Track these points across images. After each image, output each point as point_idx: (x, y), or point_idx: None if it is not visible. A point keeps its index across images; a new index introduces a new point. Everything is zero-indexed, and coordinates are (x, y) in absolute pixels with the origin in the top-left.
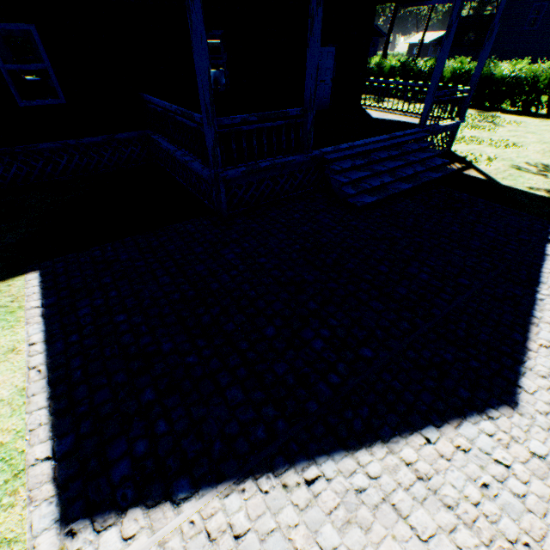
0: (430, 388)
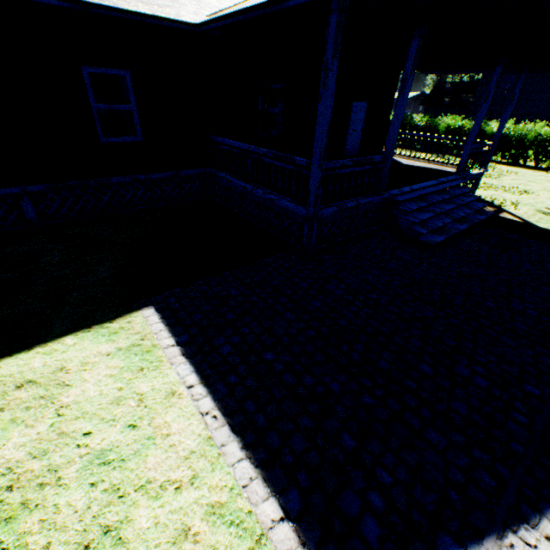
0: None
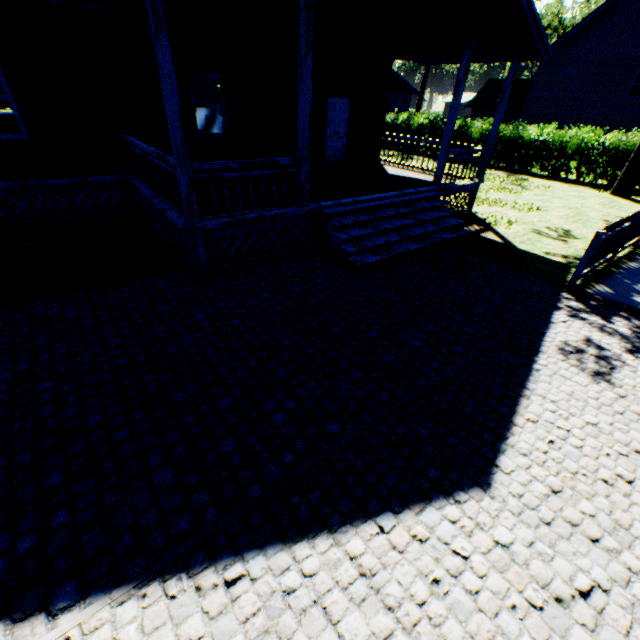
0: (397, 468)
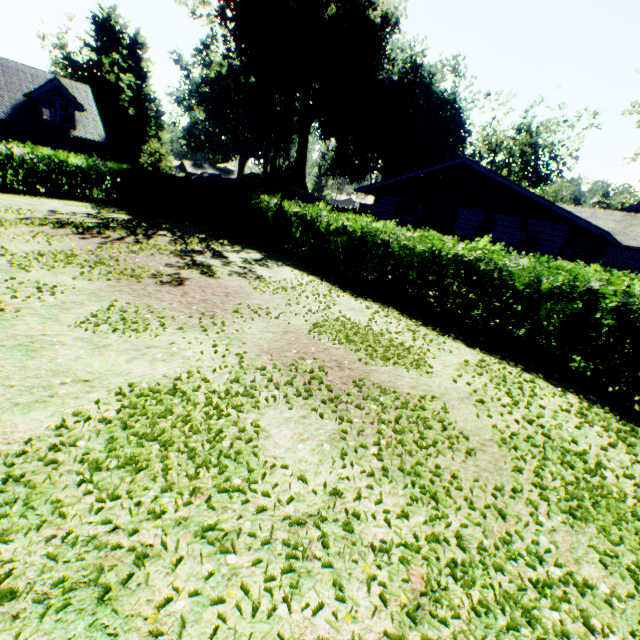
0: None
